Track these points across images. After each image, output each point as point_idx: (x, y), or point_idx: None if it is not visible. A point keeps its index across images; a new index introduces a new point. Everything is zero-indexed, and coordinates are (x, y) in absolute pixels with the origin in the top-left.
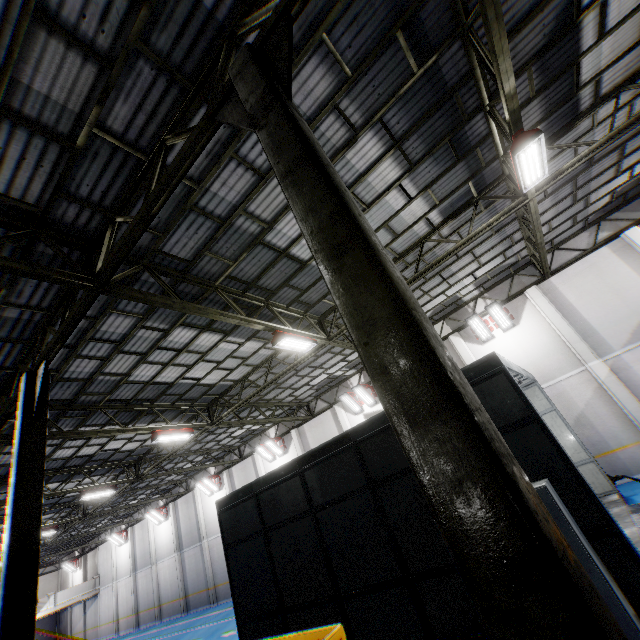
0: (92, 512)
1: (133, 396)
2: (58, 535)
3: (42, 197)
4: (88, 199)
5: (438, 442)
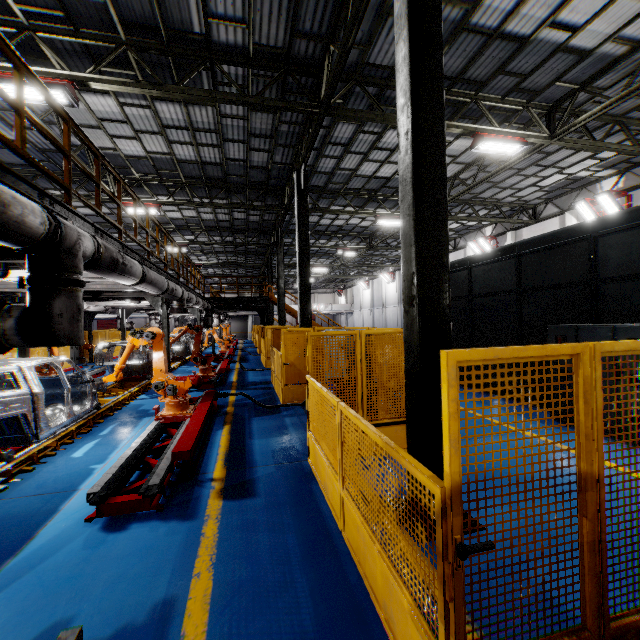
0: (345, 263)
1: (362, 187)
2: (329, 272)
3: (285, 41)
4: (311, 33)
5: (408, 253)
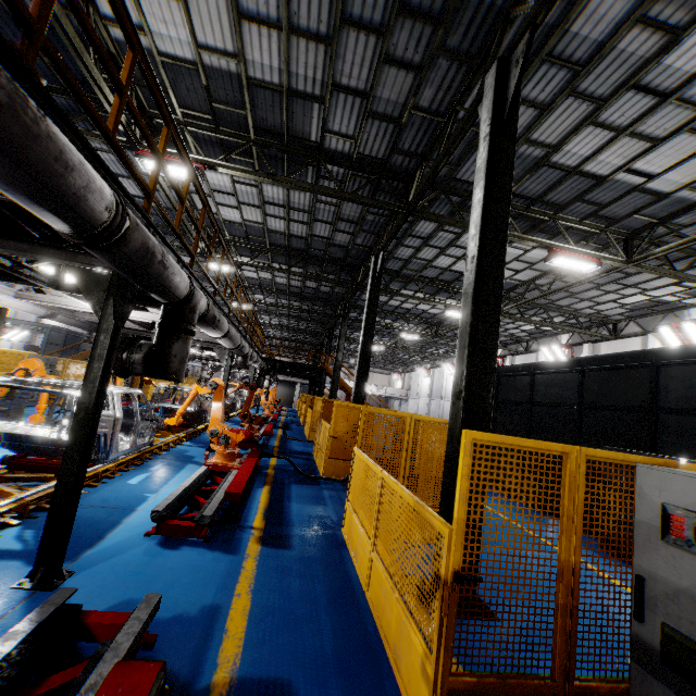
0: (408, 347)
1: (435, 277)
2: (389, 353)
3: (385, 154)
4: (408, 151)
5: (461, 354)
